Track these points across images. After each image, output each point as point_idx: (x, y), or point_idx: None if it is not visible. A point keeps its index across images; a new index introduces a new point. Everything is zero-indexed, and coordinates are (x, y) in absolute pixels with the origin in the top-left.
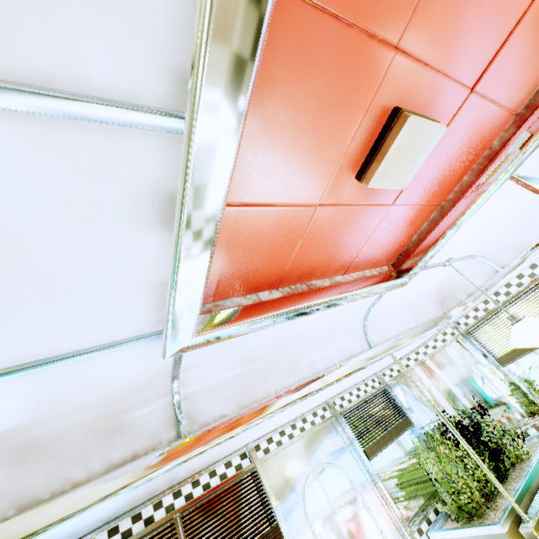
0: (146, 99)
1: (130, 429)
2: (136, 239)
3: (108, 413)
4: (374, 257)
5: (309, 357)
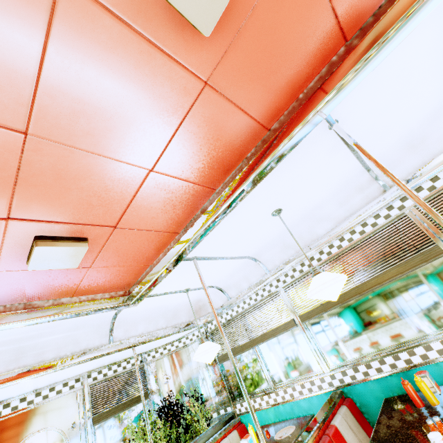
0: None
1: None
2: None
3: None
4: (101, 288)
5: (41, 348)
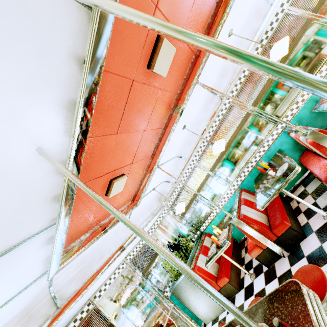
0: (45, 227)
1: (34, 317)
2: (39, 252)
3: (22, 316)
4: (123, 203)
5: (108, 248)
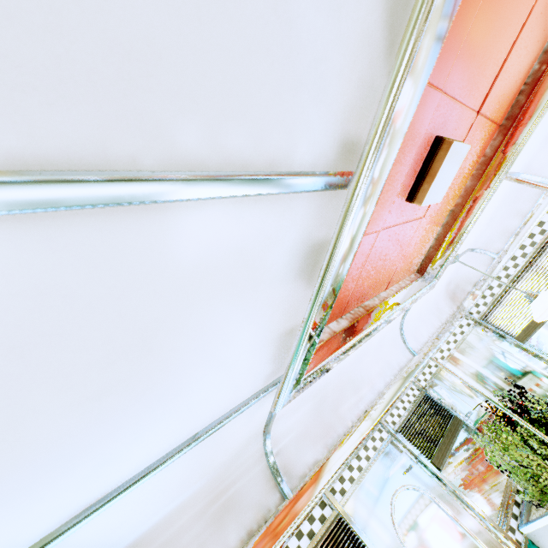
0: (320, 166)
1: (236, 504)
2: (279, 294)
3: (213, 493)
4: (406, 268)
5: (368, 379)
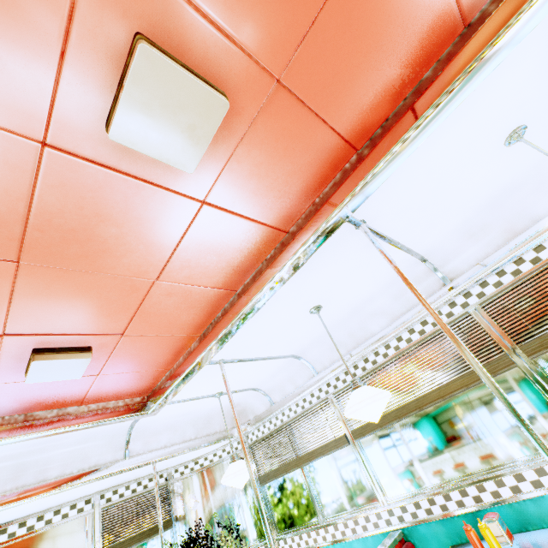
0: None
1: None
2: None
3: None
4: (114, 395)
5: (44, 464)
